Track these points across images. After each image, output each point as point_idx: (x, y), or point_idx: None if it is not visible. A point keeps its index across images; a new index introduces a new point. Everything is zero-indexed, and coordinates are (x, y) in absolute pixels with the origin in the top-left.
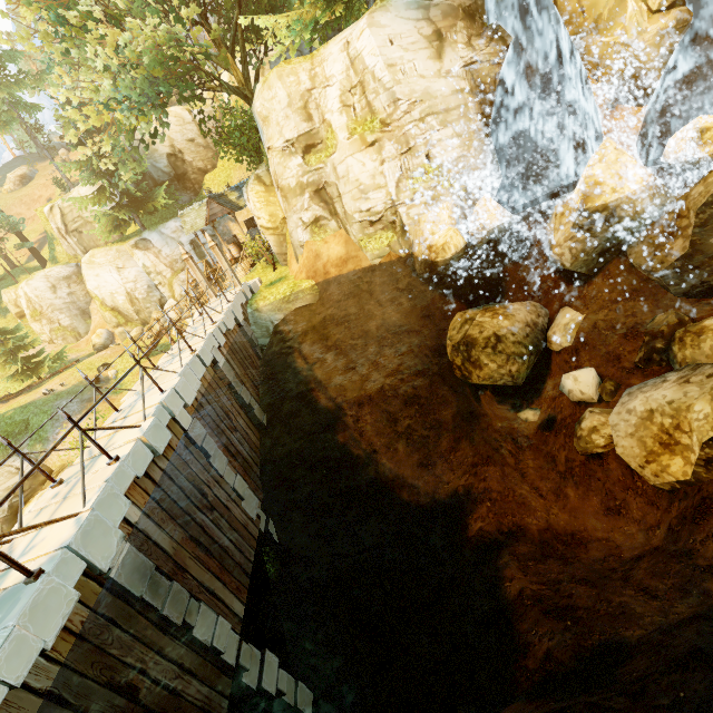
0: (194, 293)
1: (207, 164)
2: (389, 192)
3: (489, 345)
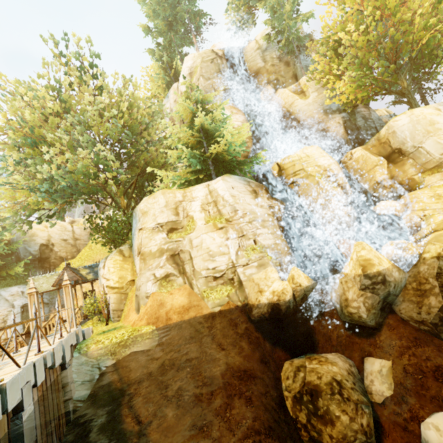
0: (36, 309)
1: (69, 255)
2: (230, 257)
3: (336, 391)
